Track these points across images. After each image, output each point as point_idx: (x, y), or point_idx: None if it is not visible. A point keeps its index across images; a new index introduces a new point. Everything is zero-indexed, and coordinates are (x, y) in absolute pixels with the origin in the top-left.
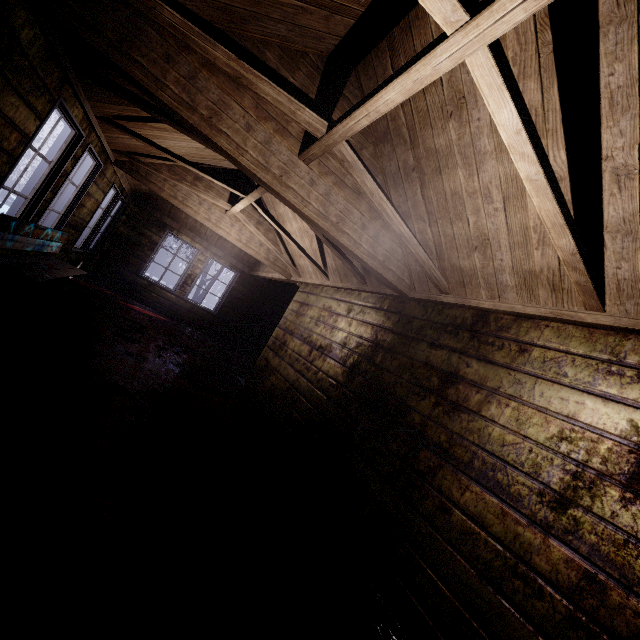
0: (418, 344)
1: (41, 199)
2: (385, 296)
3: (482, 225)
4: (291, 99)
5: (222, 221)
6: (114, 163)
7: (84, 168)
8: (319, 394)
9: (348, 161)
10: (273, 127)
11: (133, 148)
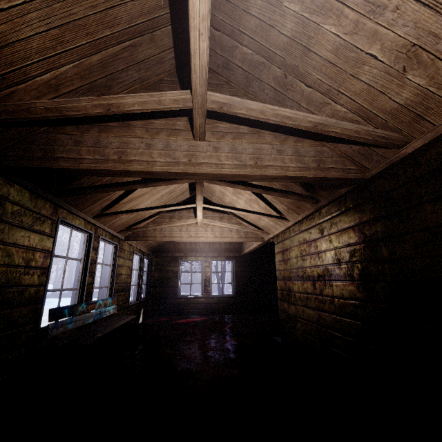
0: (419, 210)
1: (85, 285)
2: (343, 197)
3: (392, 41)
4: (151, 94)
5: (198, 232)
6: (124, 239)
7: (110, 252)
8: (349, 322)
9: (224, 103)
10: (165, 134)
11: (126, 224)
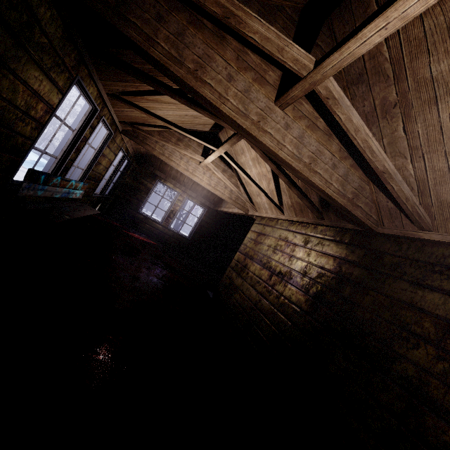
0: (396, 282)
1: (67, 158)
2: (344, 230)
3: None
4: (279, 35)
5: (197, 170)
6: (121, 132)
7: (100, 136)
8: (283, 318)
9: (334, 97)
10: (252, 76)
11: (134, 119)
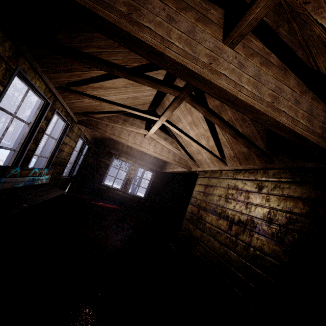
0: None
1: (25, 149)
2: (303, 169)
3: None
4: None
5: (143, 142)
6: (77, 122)
7: (59, 128)
8: (260, 273)
9: None
10: (193, 16)
11: (85, 109)
